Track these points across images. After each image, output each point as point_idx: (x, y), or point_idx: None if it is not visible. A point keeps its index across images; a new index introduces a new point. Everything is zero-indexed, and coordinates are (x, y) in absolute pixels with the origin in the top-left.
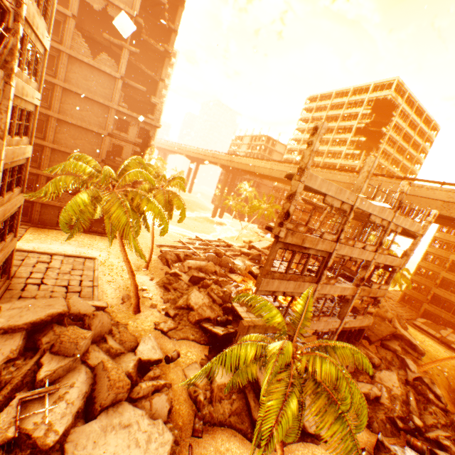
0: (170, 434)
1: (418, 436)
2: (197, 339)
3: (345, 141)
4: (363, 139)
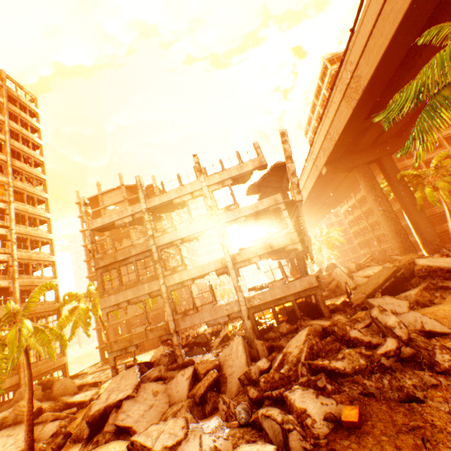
0: None
1: (264, 402)
2: None
3: None
4: None
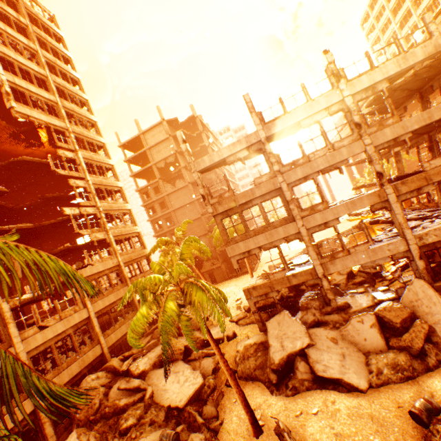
0: (201, 378)
1: None
2: None
3: None
4: None
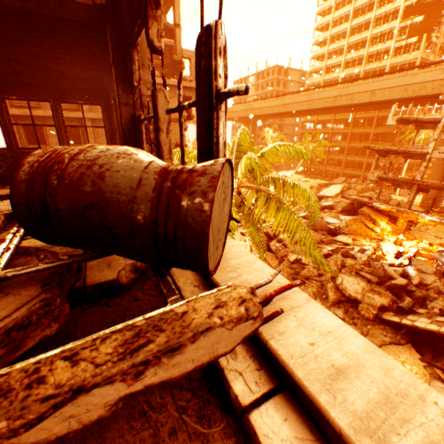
0: None
1: None
2: (394, 340)
3: (388, 34)
4: (419, 19)
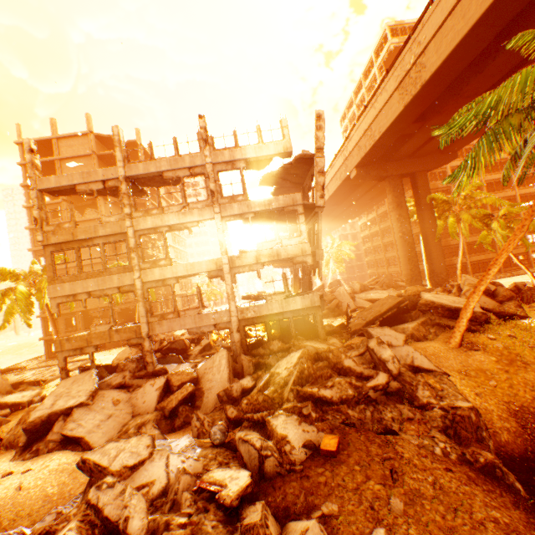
0: None
1: (243, 423)
2: None
3: None
4: None
